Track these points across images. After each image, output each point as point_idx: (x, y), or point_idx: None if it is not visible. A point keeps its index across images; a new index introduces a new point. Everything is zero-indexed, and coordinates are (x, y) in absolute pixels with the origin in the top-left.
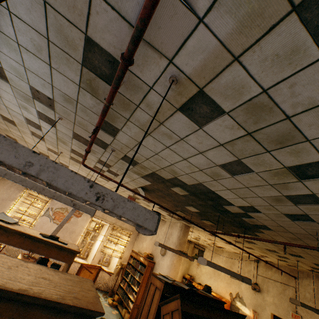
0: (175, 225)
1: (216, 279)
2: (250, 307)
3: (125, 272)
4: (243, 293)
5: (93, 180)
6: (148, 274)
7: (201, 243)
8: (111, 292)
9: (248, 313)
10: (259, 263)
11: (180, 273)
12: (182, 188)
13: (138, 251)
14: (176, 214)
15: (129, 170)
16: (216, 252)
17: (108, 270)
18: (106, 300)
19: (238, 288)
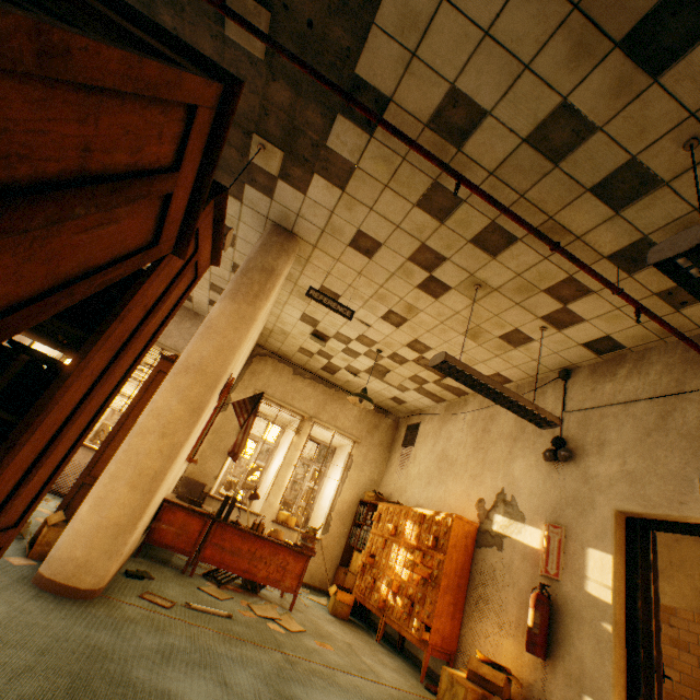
0: None
1: (443, 479)
2: (539, 520)
3: None
4: (519, 484)
5: None
6: None
7: (411, 406)
8: None
9: (533, 538)
10: (573, 379)
11: (350, 493)
12: None
13: None
14: None
15: None
16: (448, 413)
17: None
18: None
19: (502, 478)
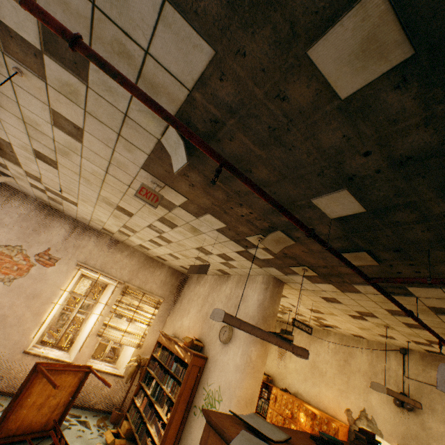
0: (251, 281)
1: (317, 382)
2: (393, 440)
3: (145, 375)
4: (376, 411)
5: (53, 158)
6: (192, 384)
7: (287, 320)
8: (116, 414)
9: None
10: (409, 356)
11: None
12: None
13: (173, 334)
14: (291, 216)
15: None
16: (314, 335)
17: (112, 371)
18: (103, 435)
19: (363, 401)
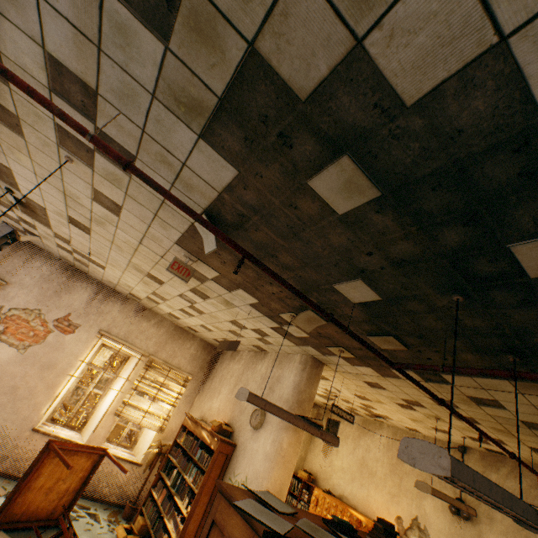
0: (288, 360)
1: (365, 484)
2: None
3: (166, 463)
4: (430, 520)
5: (87, 225)
6: (218, 473)
7: None
8: (130, 508)
9: None
10: (468, 455)
11: None
12: (358, 160)
13: (200, 417)
14: (310, 302)
15: (155, 98)
16: (365, 426)
17: (129, 458)
18: (114, 530)
19: (415, 507)
